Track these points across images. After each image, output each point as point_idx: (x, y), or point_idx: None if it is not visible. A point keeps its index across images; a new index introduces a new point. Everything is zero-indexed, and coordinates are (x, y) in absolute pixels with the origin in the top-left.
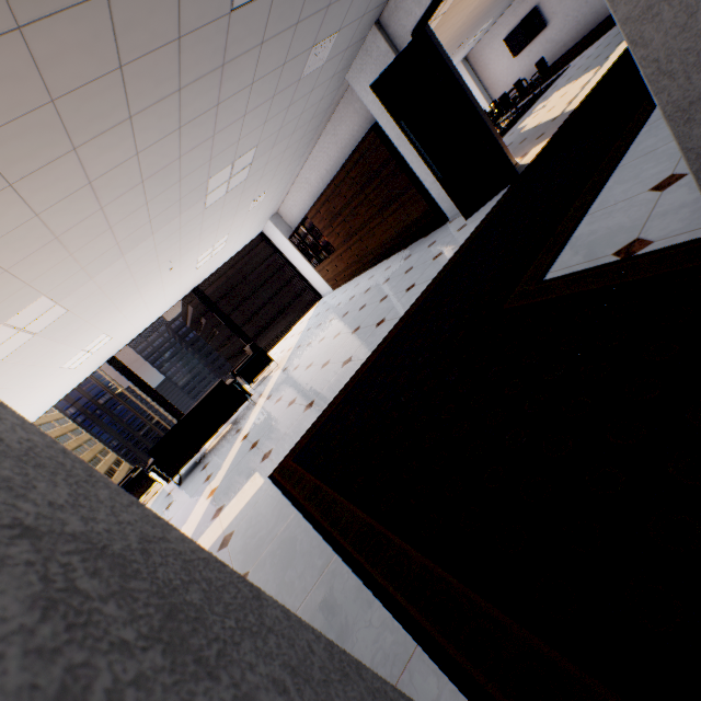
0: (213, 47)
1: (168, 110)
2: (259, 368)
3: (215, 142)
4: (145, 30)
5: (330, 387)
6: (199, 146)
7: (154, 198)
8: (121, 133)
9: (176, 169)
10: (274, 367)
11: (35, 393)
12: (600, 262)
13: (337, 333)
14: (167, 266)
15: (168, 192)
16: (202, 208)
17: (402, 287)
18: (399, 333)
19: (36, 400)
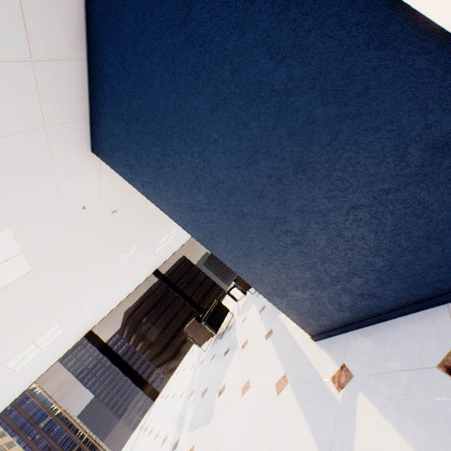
0: None
1: None
2: None
3: None
4: None
5: None
6: None
7: None
8: None
9: None
10: None
11: (139, 261)
12: None
13: None
14: None
15: None
16: None
17: None
18: None
19: (132, 274)
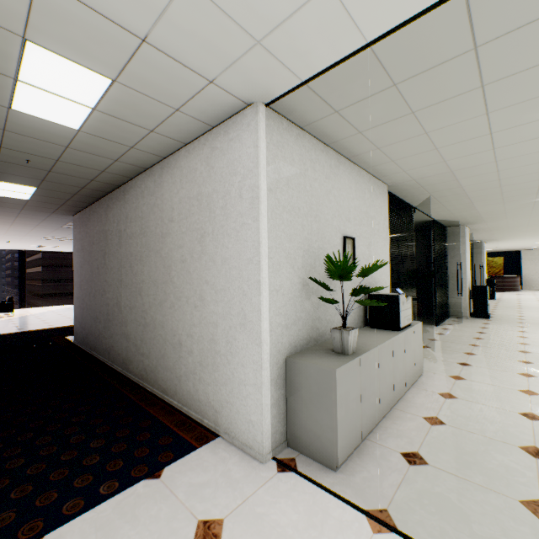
0: (53, 227)
1: (29, 227)
2: (1, 310)
3: (51, 233)
4: (25, 223)
5: (0, 332)
6: (42, 232)
7: (12, 232)
8: (6, 225)
9: (28, 232)
10: (12, 315)
11: None
12: (71, 339)
13: (45, 320)
14: (6, 241)
15: (20, 233)
16: (39, 238)
17: None
18: (41, 330)
19: None
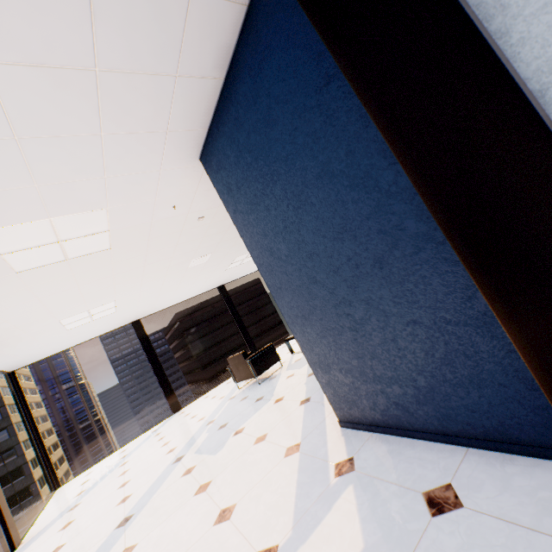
0: None
1: None
2: None
3: None
4: None
5: None
6: None
7: None
8: None
9: None
10: None
11: (208, 271)
12: None
13: None
14: None
15: None
16: None
17: None
18: None
19: (196, 281)
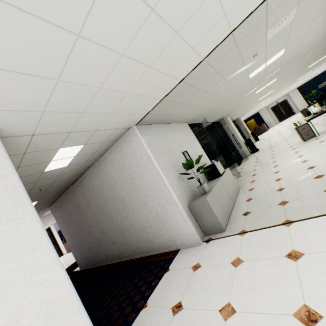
0: None
1: None
2: None
3: None
4: None
5: None
6: None
7: None
8: None
9: None
10: None
11: None
12: (76, 270)
13: None
14: None
15: None
16: None
17: (70, 262)
18: None
19: None
